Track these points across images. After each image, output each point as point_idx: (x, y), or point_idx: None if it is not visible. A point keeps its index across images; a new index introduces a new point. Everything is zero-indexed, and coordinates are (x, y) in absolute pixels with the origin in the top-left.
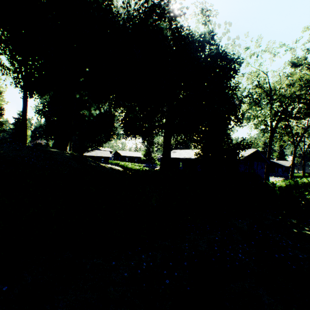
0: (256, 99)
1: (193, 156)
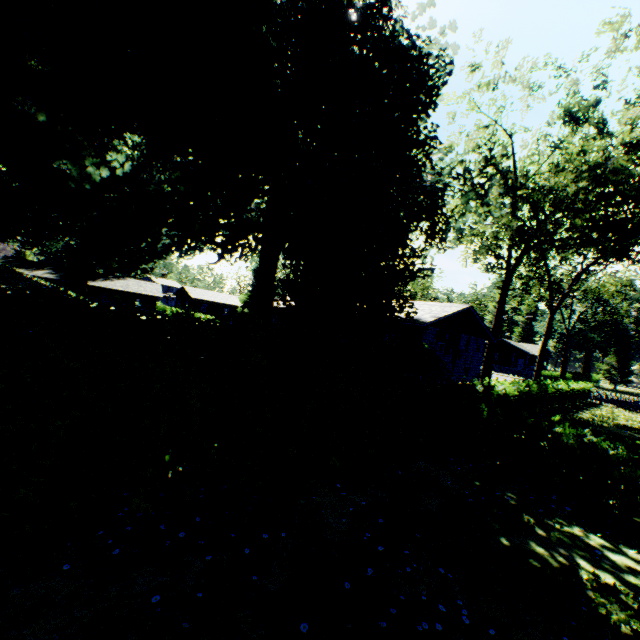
0: (481, 186)
1: None
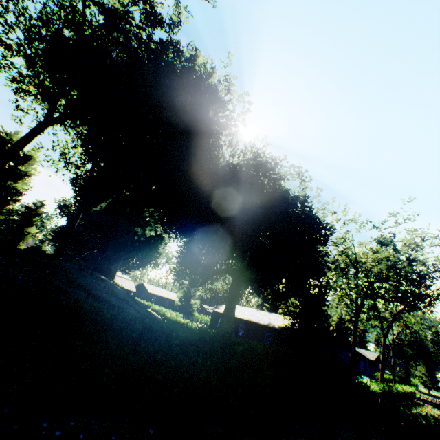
0: (344, 269)
1: (262, 321)
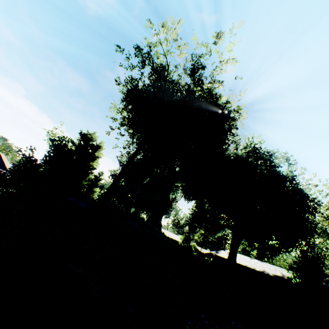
0: None
1: (257, 268)
